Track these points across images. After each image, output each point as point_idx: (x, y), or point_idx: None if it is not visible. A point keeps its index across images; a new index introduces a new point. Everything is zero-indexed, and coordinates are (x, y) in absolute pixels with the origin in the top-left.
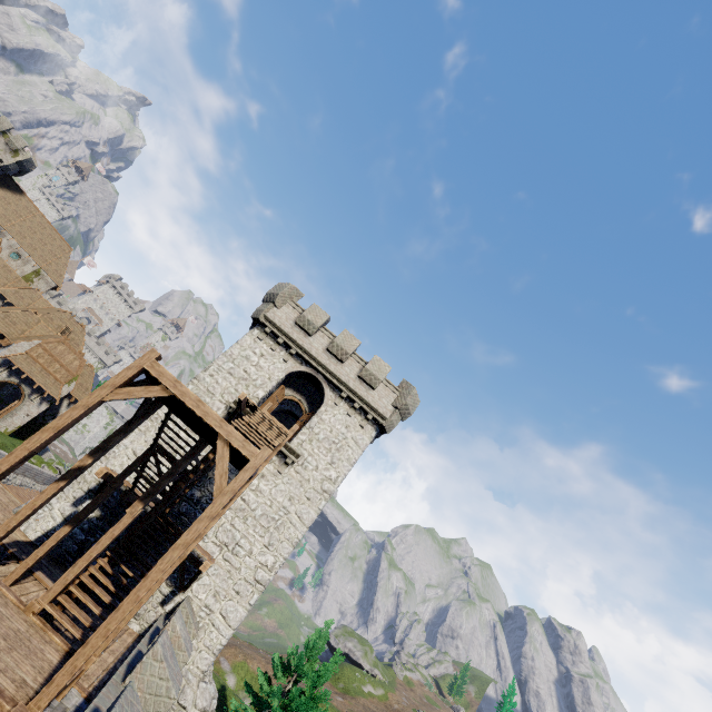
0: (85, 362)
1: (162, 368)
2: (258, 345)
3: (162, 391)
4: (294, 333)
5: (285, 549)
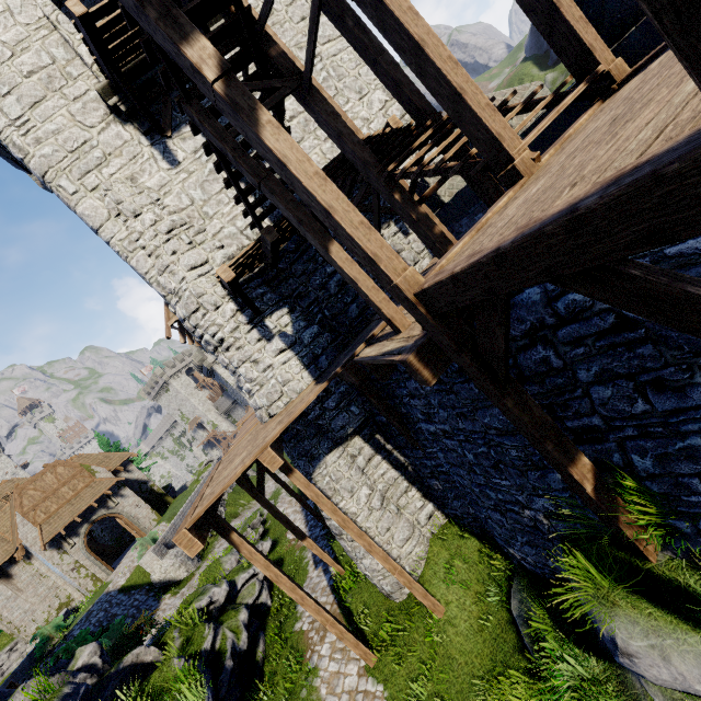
0: (59, 462)
1: None
2: None
3: None
4: None
5: (369, 73)
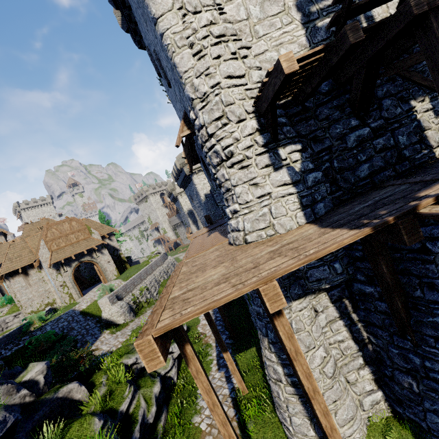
0: (75, 218)
1: None
2: None
3: None
4: None
5: None
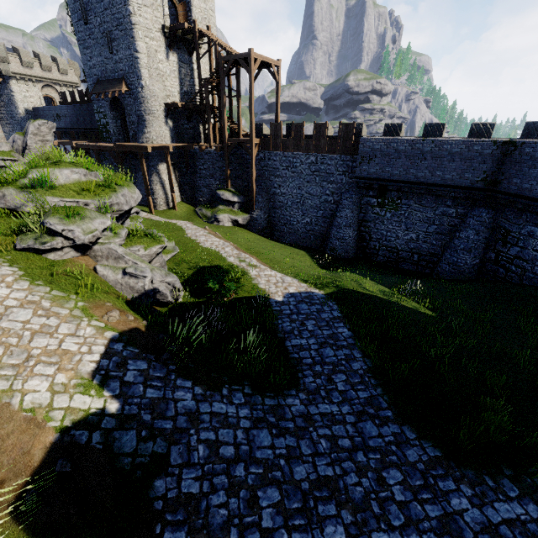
0: None
1: (257, 54)
2: None
3: (259, 61)
4: None
5: None
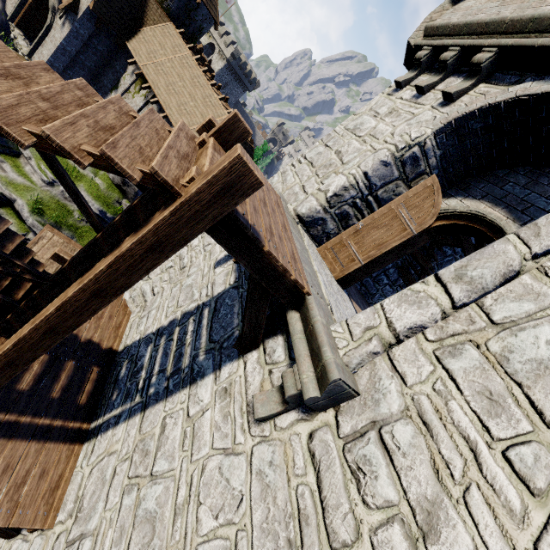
0: None
1: None
2: (391, 99)
3: None
4: (504, 9)
5: None
